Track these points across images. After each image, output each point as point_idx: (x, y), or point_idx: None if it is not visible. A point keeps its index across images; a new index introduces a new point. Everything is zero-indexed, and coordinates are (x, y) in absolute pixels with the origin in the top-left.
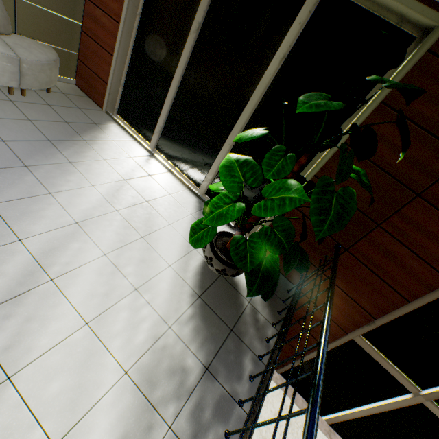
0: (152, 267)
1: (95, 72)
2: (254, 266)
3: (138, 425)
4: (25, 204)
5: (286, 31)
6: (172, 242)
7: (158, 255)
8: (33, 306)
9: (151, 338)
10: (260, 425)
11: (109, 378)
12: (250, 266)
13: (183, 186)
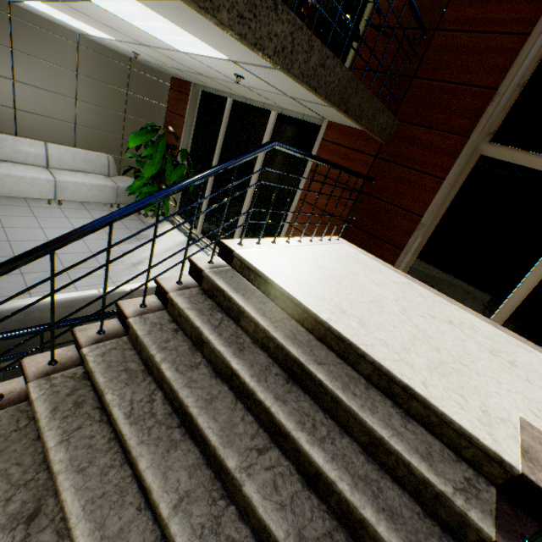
0: None
1: None
2: None
3: None
4: None
5: None
6: None
7: None
8: None
9: None
10: None
11: None
12: None
13: None
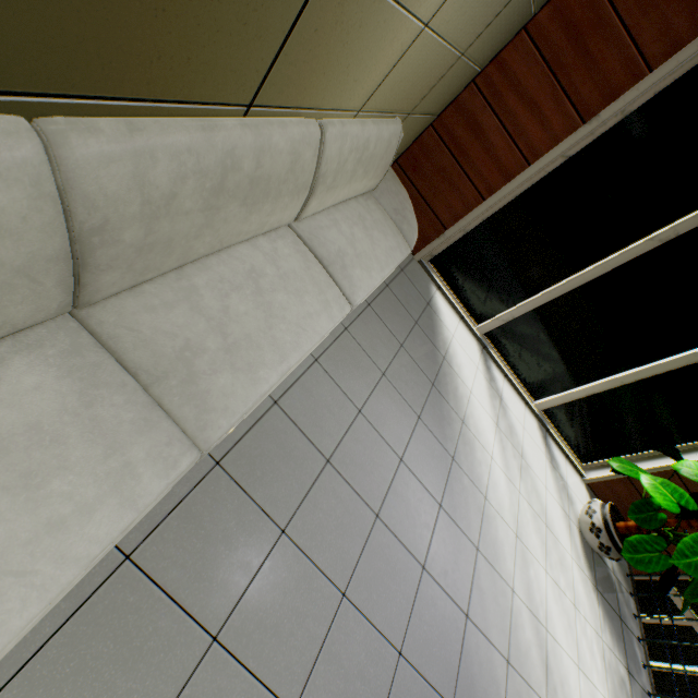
0: (567, 568)
1: (425, 198)
2: None
3: None
4: (486, 530)
5: None
6: (558, 518)
7: (562, 546)
8: (556, 668)
9: (601, 659)
10: None
11: None
12: (697, 600)
13: (522, 402)
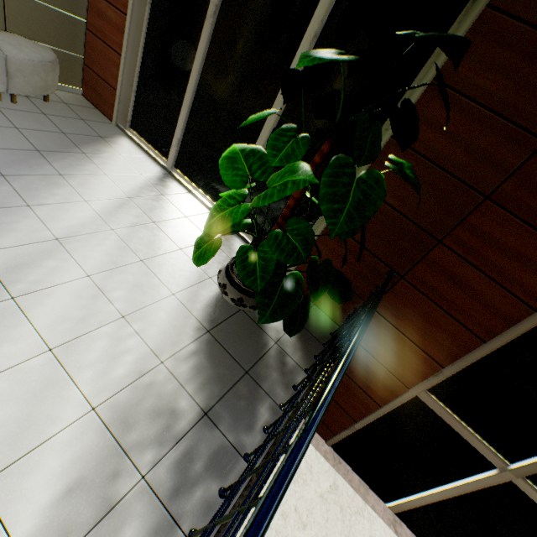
0: (149, 294)
1: (102, 77)
2: (265, 283)
3: (100, 471)
4: None
5: (317, 4)
6: (181, 268)
7: (160, 281)
8: None
9: (134, 373)
10: (252, 472)
11: (69, 413)
12: (261, 283)
13: (205, 209)
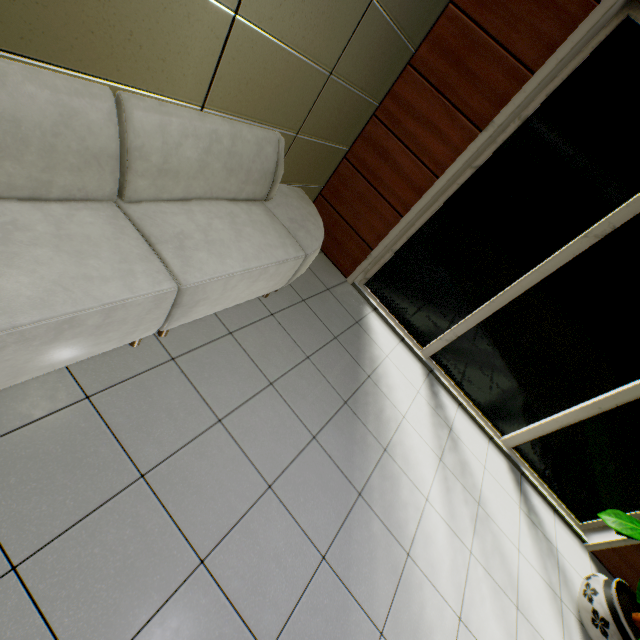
0: None
1: (349, 223)
2: None
3: None
4: (403, 604)
5: None
6: (540, 598)
7: None
8: None
9: None
10: None
11: None
12: None
13: (484, 436)
